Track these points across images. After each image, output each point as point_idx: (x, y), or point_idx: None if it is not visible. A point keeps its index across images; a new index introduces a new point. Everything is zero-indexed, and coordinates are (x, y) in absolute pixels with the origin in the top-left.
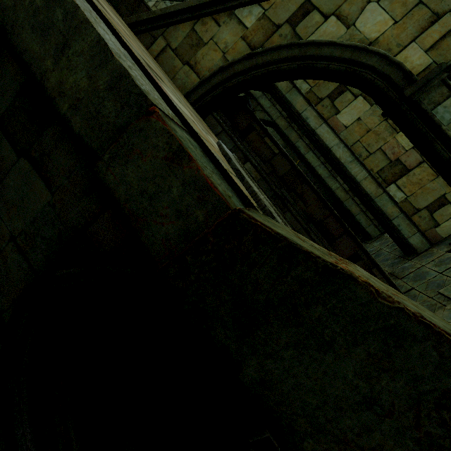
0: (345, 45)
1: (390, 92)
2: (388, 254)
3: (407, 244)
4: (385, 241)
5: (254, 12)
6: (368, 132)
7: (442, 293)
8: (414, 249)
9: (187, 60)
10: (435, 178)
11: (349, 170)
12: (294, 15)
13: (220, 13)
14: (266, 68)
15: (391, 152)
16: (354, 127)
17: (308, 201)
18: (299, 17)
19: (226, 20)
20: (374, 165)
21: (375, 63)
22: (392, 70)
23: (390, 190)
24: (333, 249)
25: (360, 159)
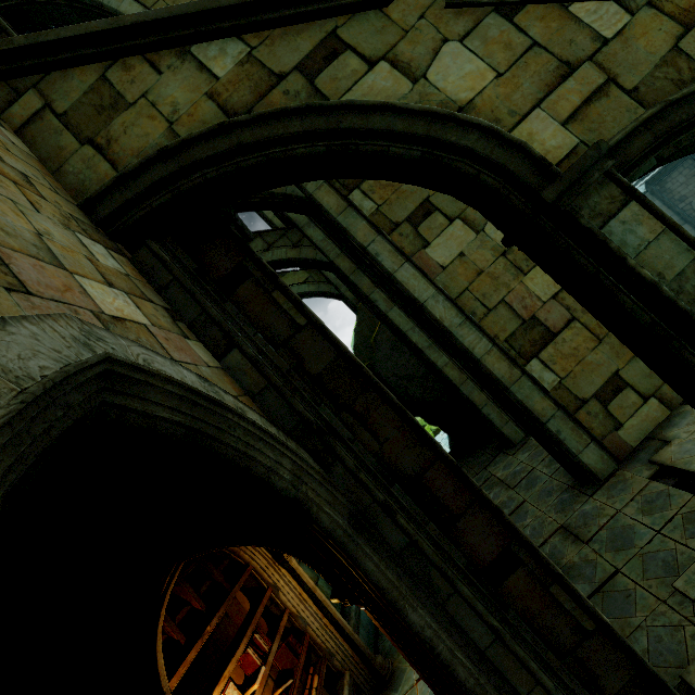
0: (414, 110)
1: (513, 197)
2: (549, 481)
3: (579, 464)
4: (537, 451)
5: (231, 50)
6: (480, 274)
7: (684, 592)
8: (592, 474)
9: (91, 135)
10: (597, 345)
11: (460, 338)
12: (309, 57)
13: (160, 51)
14: (263, 153)
15: (521, 306)
16: (457, 268)
17: (382, 429)
18: (319, 61)
19: (174, 63)
20: (499, 329)
21: (476, 142)
22: (509, 155)
23: (531, 370)
24: (455, 545)
25: (475, 320)
